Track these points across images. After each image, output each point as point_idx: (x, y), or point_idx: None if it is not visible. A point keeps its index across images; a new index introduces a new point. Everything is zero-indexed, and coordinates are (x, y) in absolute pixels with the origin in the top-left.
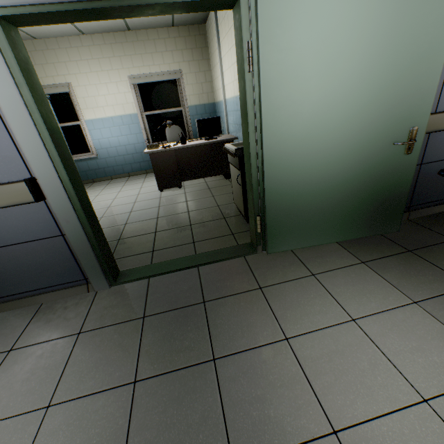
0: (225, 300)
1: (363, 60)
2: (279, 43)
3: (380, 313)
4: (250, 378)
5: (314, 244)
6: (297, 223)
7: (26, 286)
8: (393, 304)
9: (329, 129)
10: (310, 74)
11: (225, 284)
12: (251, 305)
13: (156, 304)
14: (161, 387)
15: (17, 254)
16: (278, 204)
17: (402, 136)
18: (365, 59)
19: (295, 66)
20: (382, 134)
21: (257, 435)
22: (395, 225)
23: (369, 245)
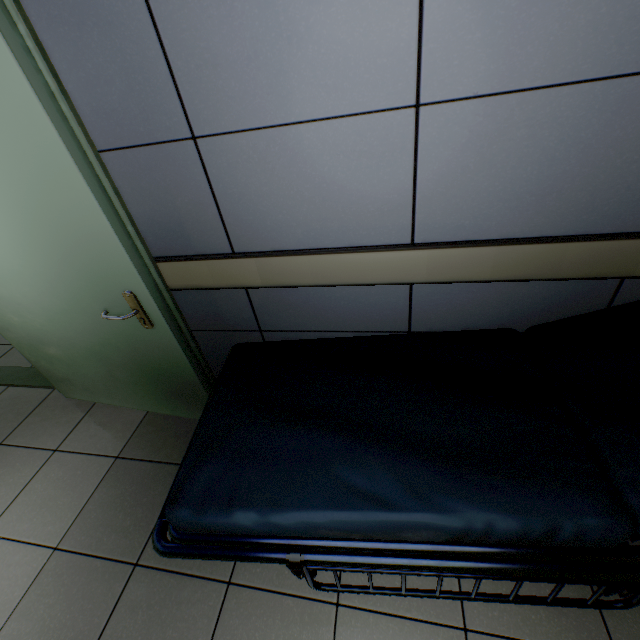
0: None
1: None
2: None
3: (11, 542)
4: None
5: (114, 404)
6: (71, 375)
7: None
8: (38, 538)
9: (5, 273)
10: None
11: None
12: None
13: None
14: None
15: None
16: (28, 349)
17: (120, 300)
18: None
19: None
20: (87, 293)
21: None
22: None
23: (169, 431)
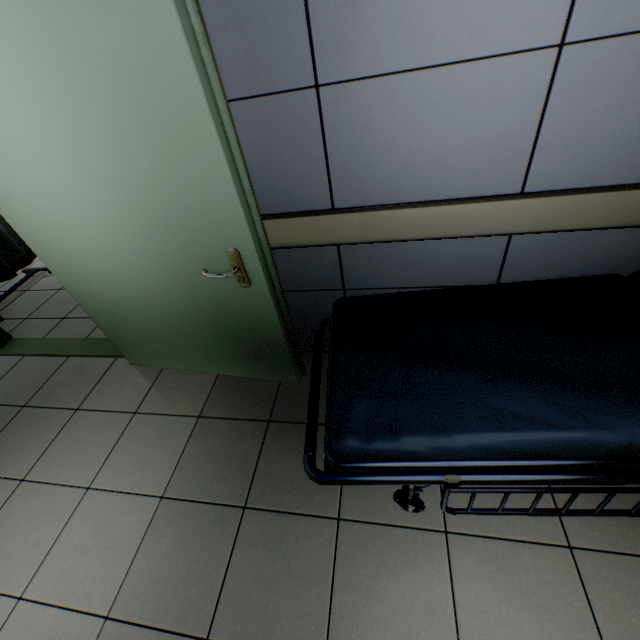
0: (38, 412)
1: (71, 135)
2: None
3: (117, 494)
4: None
5: (184, 368)
6: (143, 341)
7: None
8: (142, 489)
9: (99, 235)
10: (12, 156)
11: (62, 390)
12: (47, 428)
13: None
14: None
15: None
16: (102, 315)
17: (220, 259)
18: (73, 134)
19: None
20: (186, 253)
21: None
22: (290, 375)
23: (244, 391)
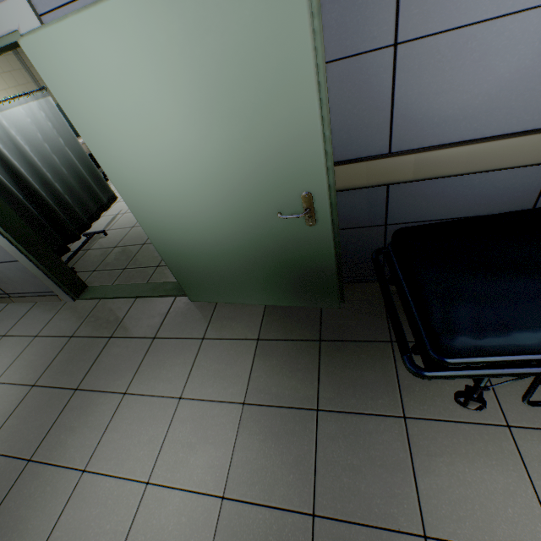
0: (123, 341)
1: (185, 107)
2: (77, 97)
3: (205, 402)
4: (81, 412)
5: (236, 302)
6: (206, 280)
7: (21, 290)
8: (225, 398)
9: (189, 191)
10: (130, 130)
11: (137, 324)
12: (133, 353)
13: (86, 327)
14: (41, 395)
15: (2, 269)
16: (175, 260)
17: (293, 202)
18: (188, 105)
19: (109, 121)
20: (262, 199)
21: (53, 450)
22: (333, 302)
23: (291, 318)
